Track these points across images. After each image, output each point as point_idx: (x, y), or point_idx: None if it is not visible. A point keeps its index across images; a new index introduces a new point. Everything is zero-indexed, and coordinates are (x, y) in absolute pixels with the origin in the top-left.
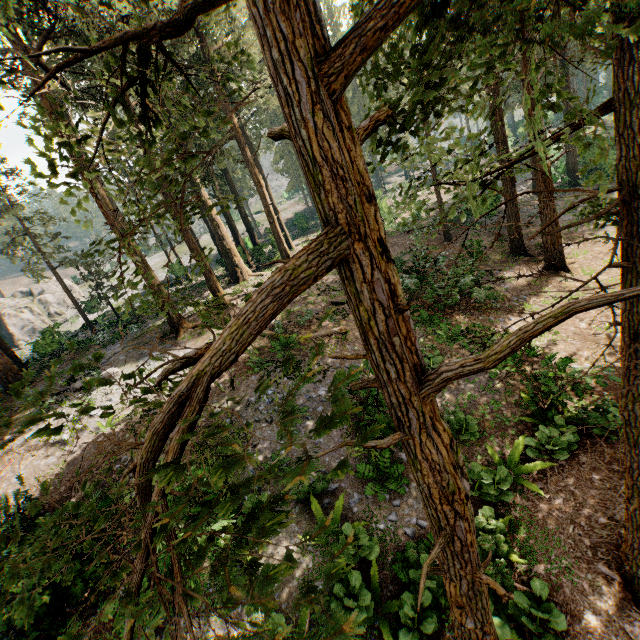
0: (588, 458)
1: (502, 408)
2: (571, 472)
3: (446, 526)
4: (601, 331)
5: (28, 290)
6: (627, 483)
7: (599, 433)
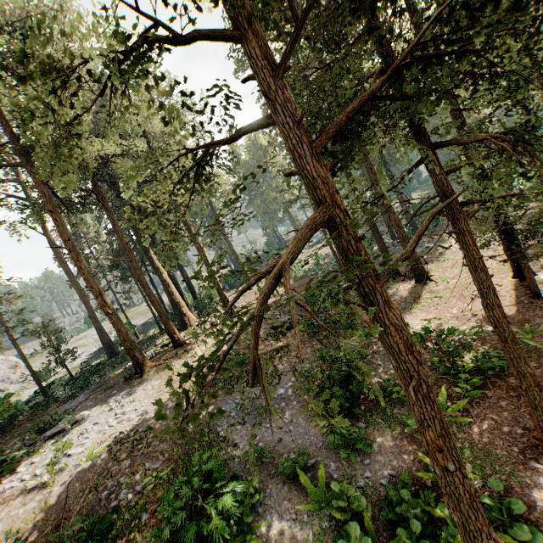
0: (492, 392)
1: None
2: (485, 405)
3: (414, 373)
4: (467, 312)
5: None
6: (514, 373)
7: (492, 373)
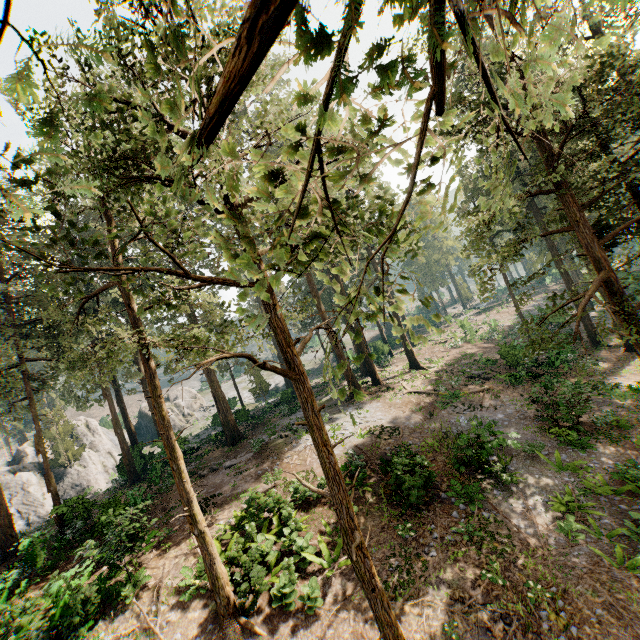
0: None
1: (638, 415)
2: None
3: None
4: None
5: (165, 396)
6: None
7: None
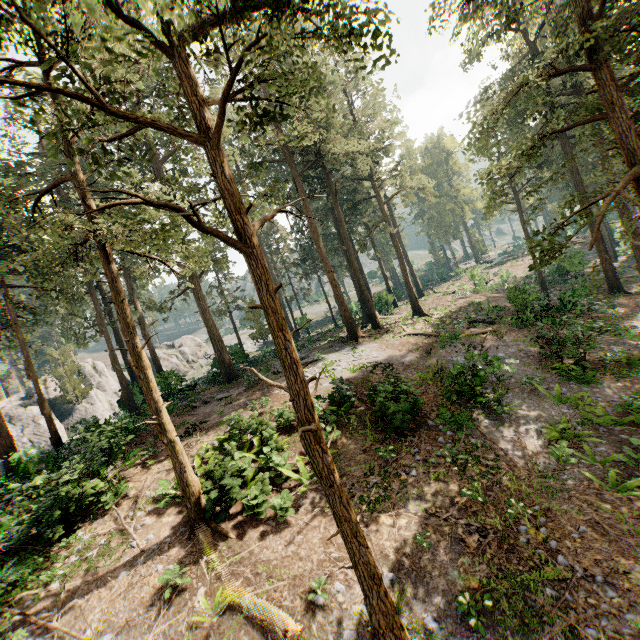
0: None
1: None
2: None
3: None
4: None
5: (171, 344)
6: None
7: None
